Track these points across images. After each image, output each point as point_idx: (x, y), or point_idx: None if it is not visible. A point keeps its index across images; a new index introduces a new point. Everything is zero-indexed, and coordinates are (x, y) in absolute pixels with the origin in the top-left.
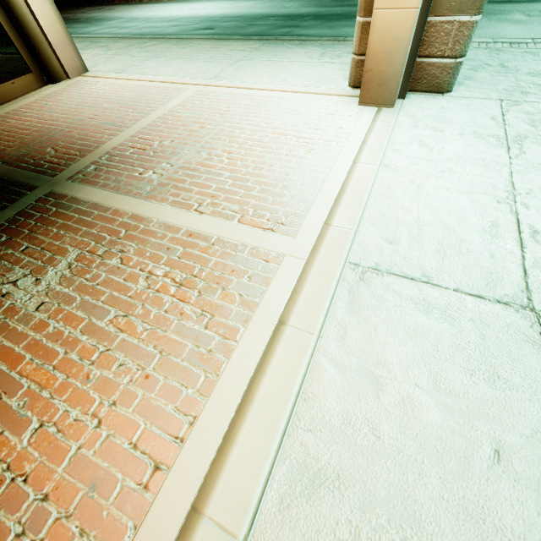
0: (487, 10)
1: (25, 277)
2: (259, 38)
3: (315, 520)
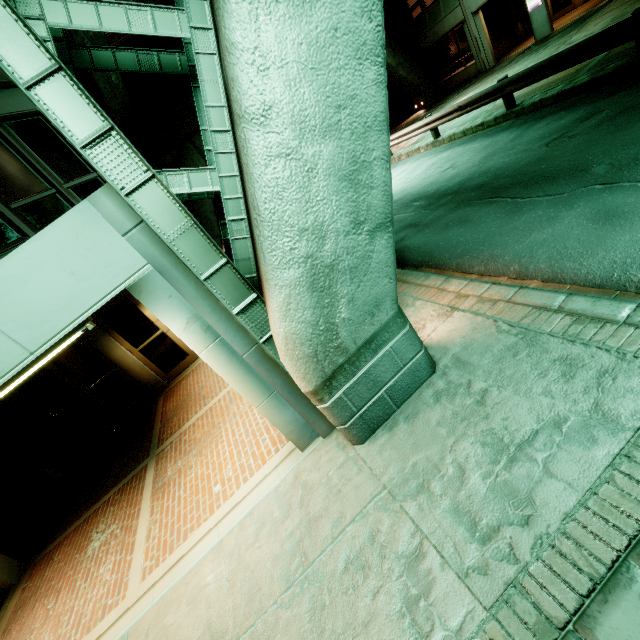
0: None
1: (100, 532)
2: None
3: None
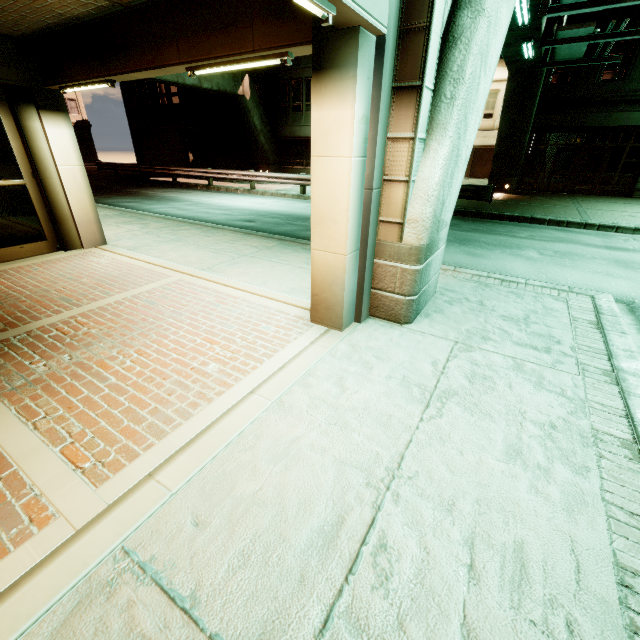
0: (505, 243)
1: None
2: (279, 238)
3: None
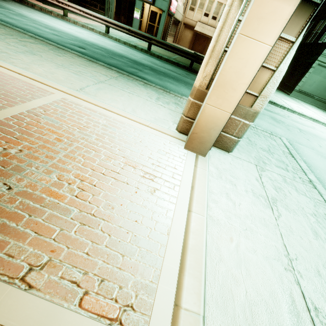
0: None
1: None
2: (117, 70)
3: None
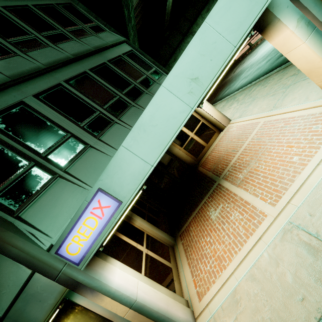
0: None
1: (213, 211)
2: None
3: (251, 286)
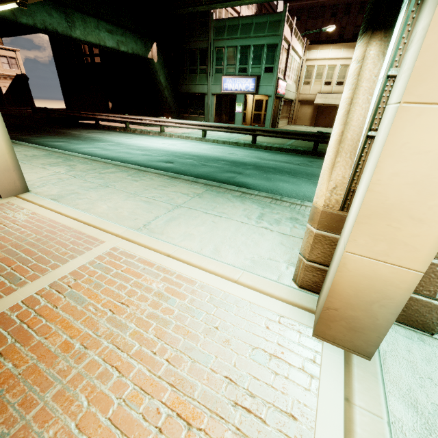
0: None
1: None
2: (204, 182)
3: None
